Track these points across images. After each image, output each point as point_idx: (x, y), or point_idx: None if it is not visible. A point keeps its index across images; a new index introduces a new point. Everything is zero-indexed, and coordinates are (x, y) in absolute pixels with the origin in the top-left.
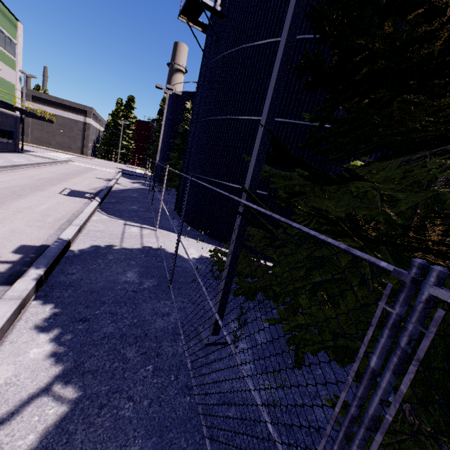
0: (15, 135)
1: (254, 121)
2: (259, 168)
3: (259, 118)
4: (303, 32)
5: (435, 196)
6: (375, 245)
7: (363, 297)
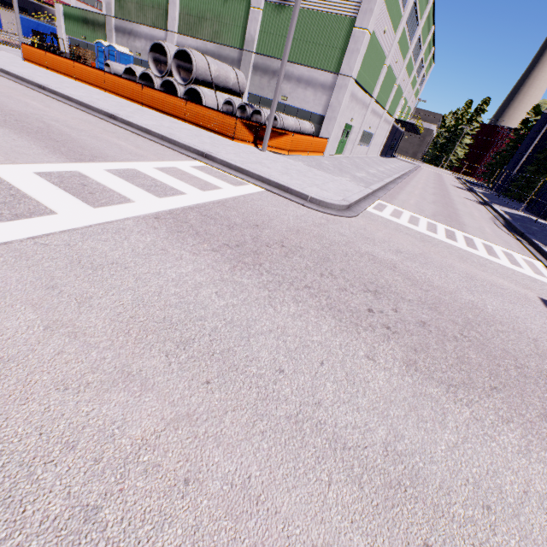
0: (395, 145)
1: None
2: None
3: None
4: None
5: None
6: None
7: None
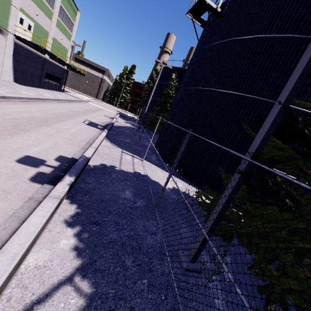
0: (61, 80)
1: (232, 94)
2: (267, 138)
3: (236, 93)
4: (289, 32)
5: None
6: None
7: None
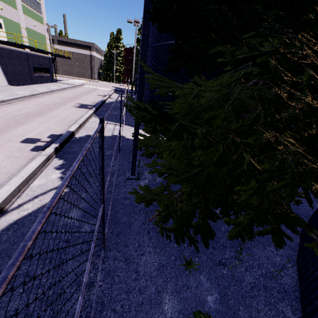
0: (50, 70)
1: None
2: (141, 83)
3: None
4: None
5: (228, 93)
6: (172, 121)
7: (175, 149)
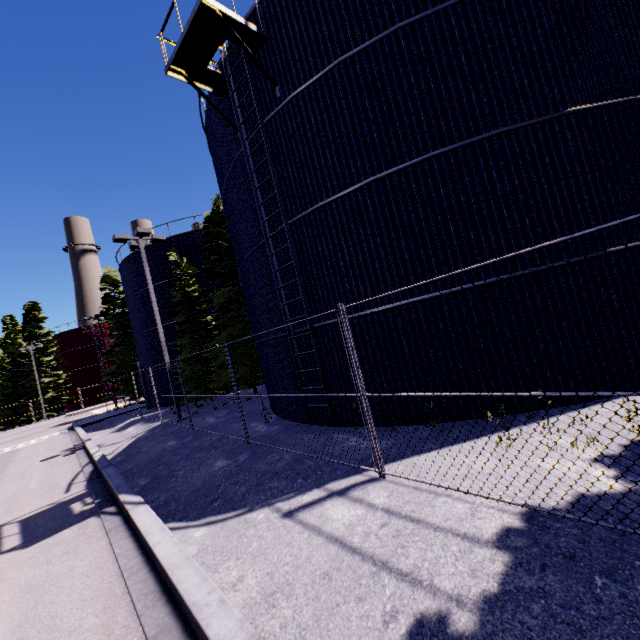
0: None
1: (442, 156)
2: None
3: (450, 147)
4: None
5: None
6: None
7: None
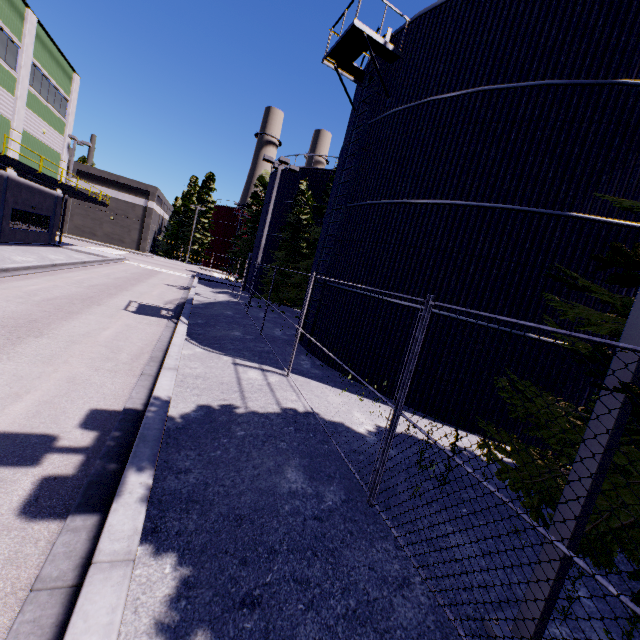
0: (52, 222)
1: (454, 207)
2: None
3: (462, 203)
4: (542, 76)
5: None
6: None
7: None
